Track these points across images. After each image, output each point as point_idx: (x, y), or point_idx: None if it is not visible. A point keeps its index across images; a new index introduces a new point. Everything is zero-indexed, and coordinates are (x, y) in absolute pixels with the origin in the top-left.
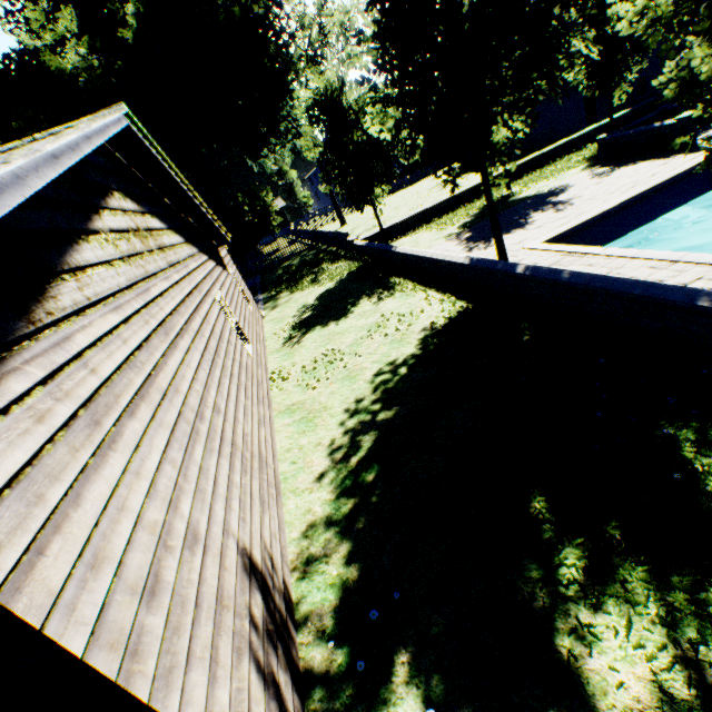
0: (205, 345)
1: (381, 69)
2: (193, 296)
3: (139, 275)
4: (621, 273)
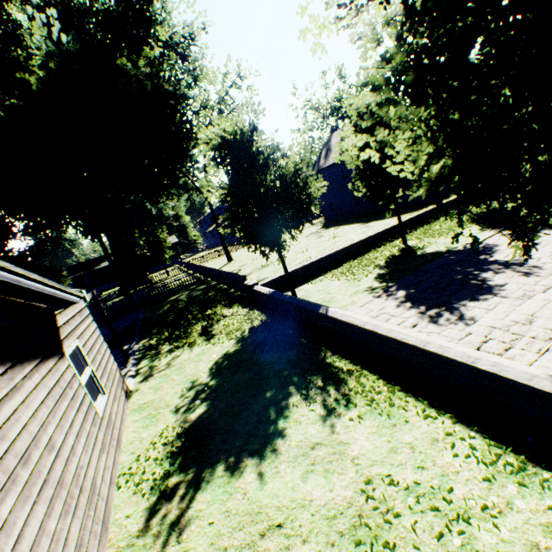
0: None
1: None
2: None
3: None
4: None
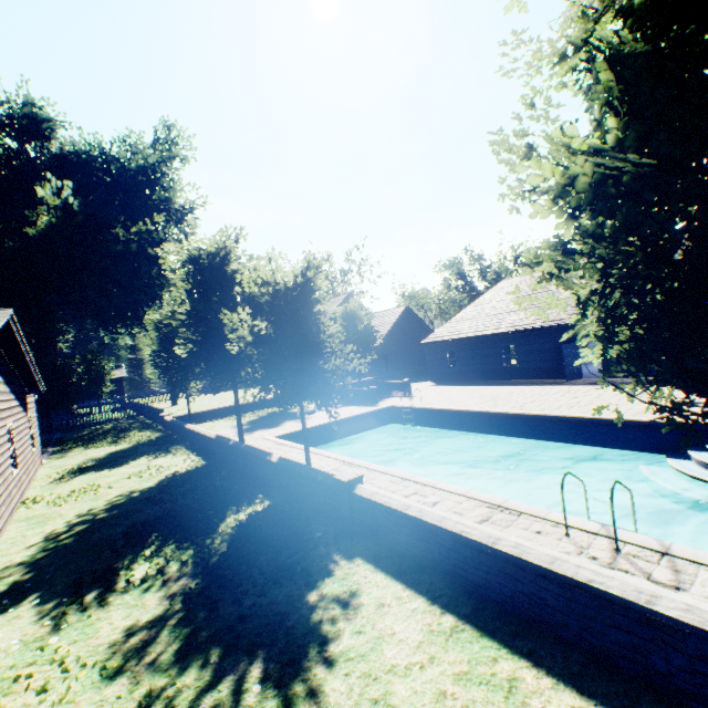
0: None
1: (184, 327)
2: None
3: None
4: (286, 453)
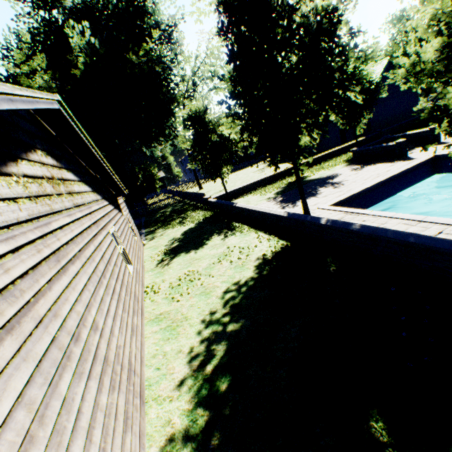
0: (94, 268)
1: (233, 96)
2: (90, 229)
3: (43, 211)
4: (386, 226)
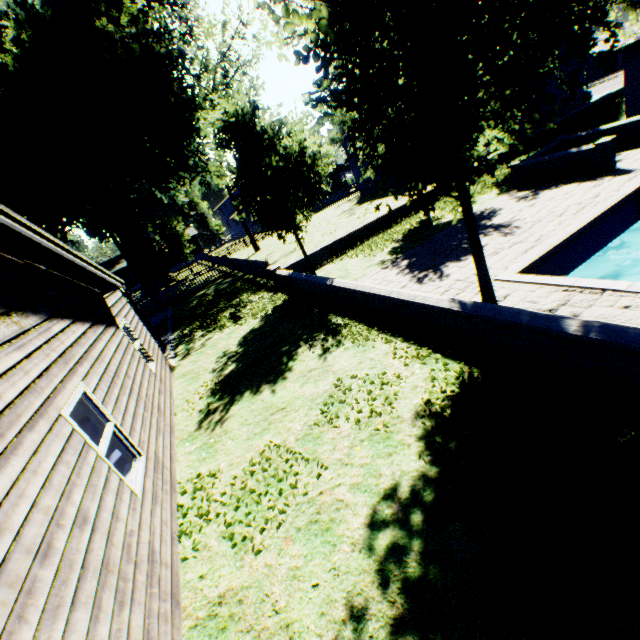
0: None
1: (332, 41)
2: None
3: None
4: None
